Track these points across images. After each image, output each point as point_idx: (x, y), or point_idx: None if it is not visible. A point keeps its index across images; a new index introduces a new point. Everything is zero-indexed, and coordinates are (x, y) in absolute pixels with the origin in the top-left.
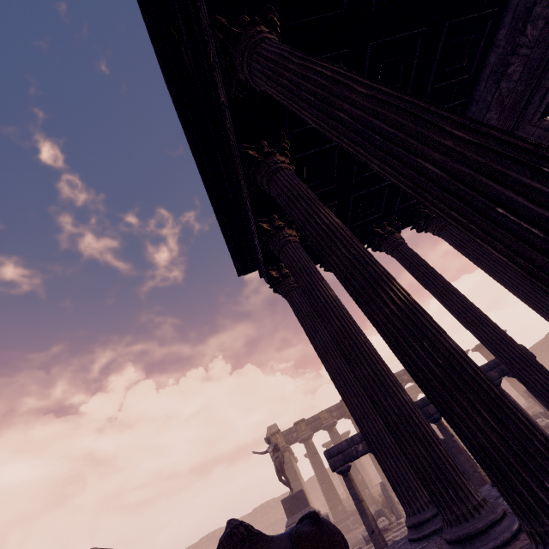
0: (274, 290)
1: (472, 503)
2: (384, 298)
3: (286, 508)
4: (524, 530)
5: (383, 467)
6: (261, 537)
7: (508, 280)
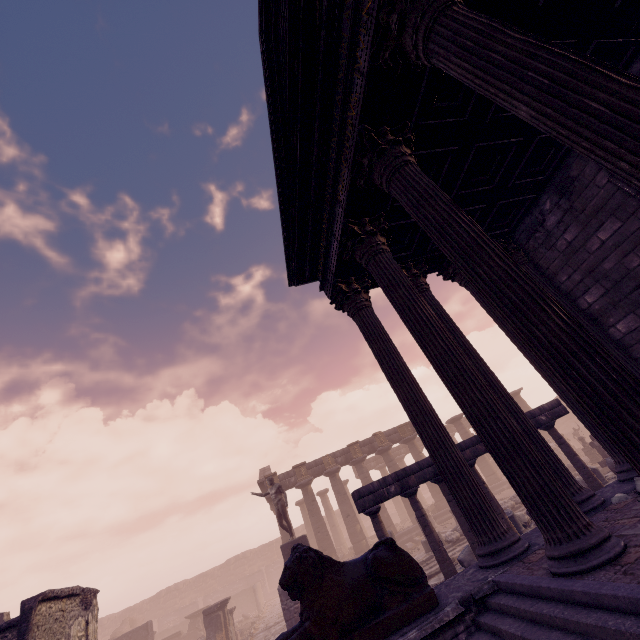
0: (336, 306)
1: (582, 522)
2: (549, 312)
3: (286, 554)
4: None
5: (459, 498)
6: (332, 562)
7: None
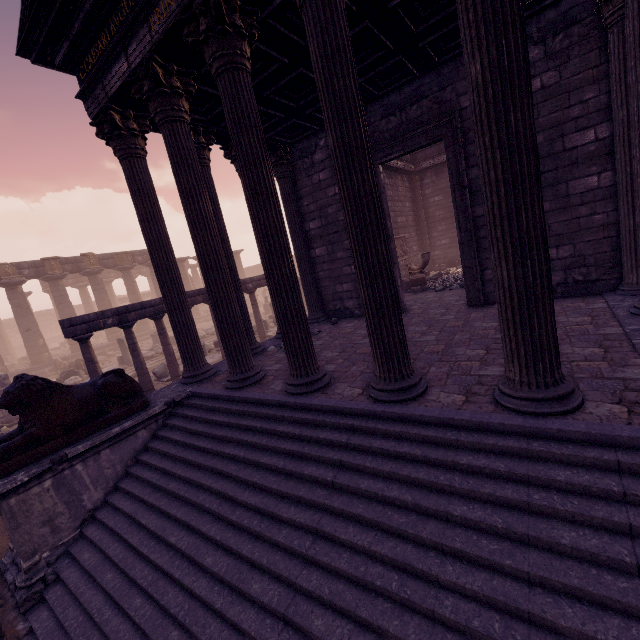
0: (99, 133)
1: (251, 365)
2: (286, 263)
3: None
4: (290, 374)
5: (182, 344)
6: (61, 387)
7: (298, 242)
